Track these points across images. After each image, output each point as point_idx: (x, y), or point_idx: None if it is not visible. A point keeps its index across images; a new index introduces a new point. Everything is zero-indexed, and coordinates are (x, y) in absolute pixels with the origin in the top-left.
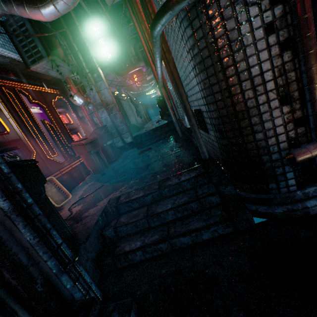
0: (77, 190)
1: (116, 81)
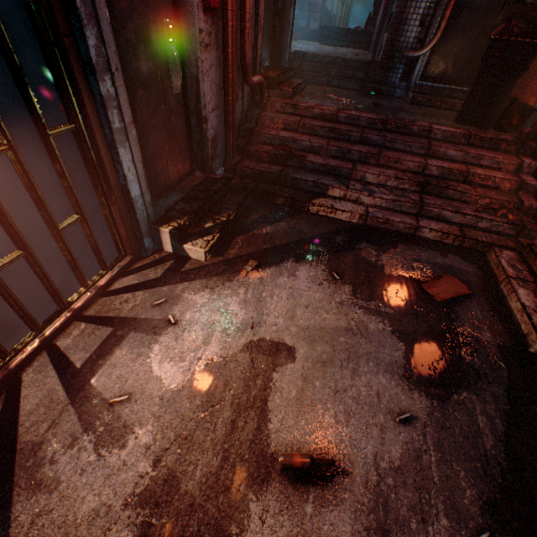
0: None
1: None
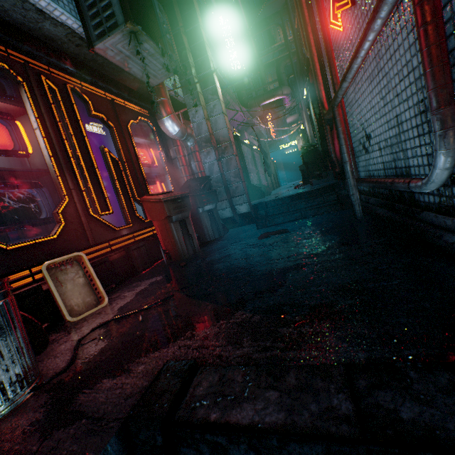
0: (127, 288)
1: (238, 119)
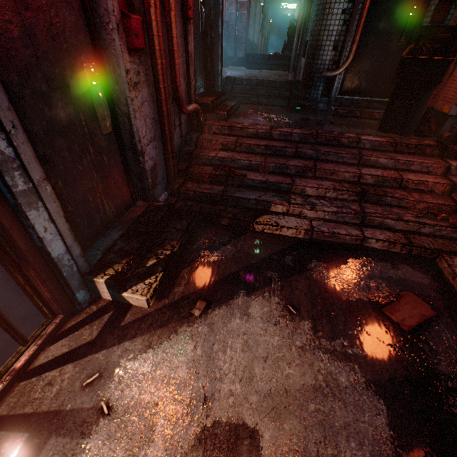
0: None
1: None
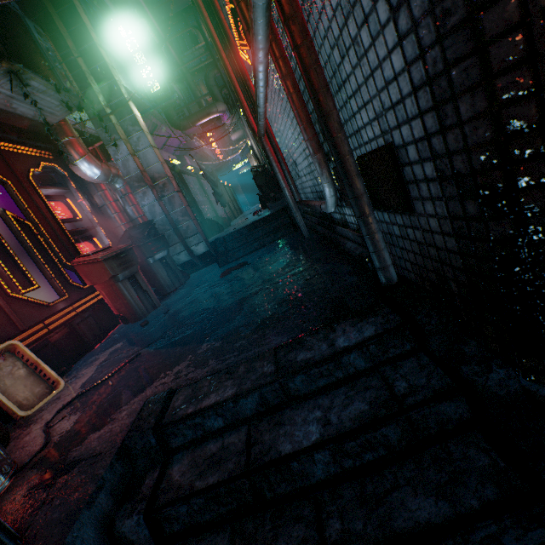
0: (83, 366)
1: (174, 142)
